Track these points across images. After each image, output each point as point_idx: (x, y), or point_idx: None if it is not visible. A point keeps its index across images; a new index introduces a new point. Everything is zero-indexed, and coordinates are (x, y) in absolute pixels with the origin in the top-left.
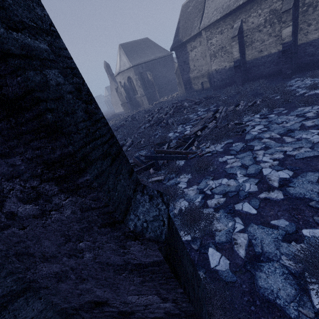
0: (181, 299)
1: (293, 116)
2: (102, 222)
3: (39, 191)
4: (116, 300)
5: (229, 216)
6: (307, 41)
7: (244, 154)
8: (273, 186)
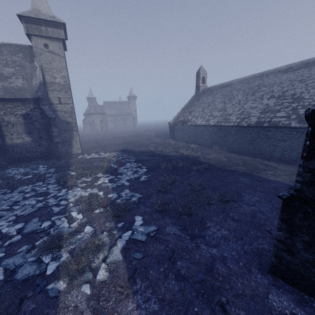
0: None
1: (17, 193)
2: None
3: None
4: None
5: None
6: (14, 144)
7: None
8: (14, 235)
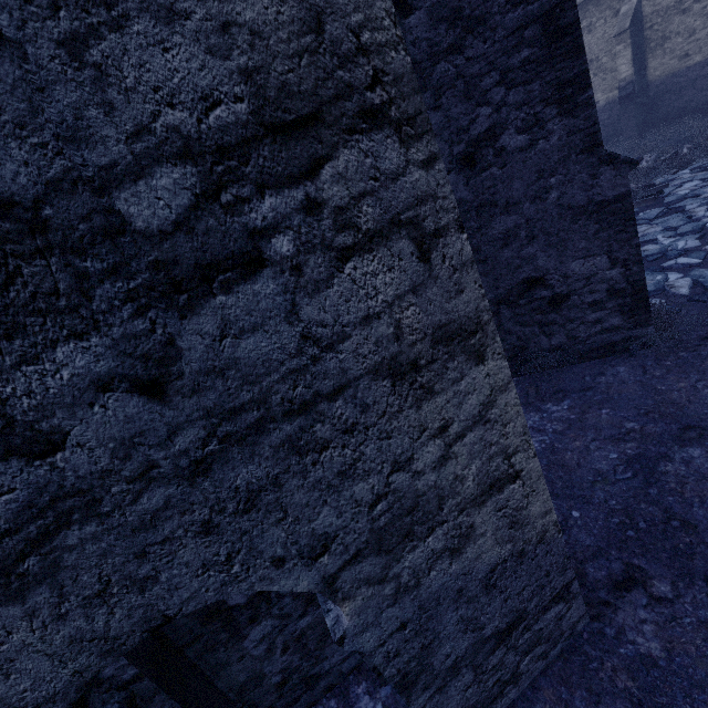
0: (633, 259)
1: None
2: (582, 147)
3: (539, 118)
4: (556, 273)
5: (654, 272)
6: None
7: (667, 217)
8: None
